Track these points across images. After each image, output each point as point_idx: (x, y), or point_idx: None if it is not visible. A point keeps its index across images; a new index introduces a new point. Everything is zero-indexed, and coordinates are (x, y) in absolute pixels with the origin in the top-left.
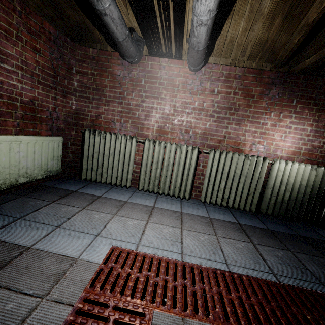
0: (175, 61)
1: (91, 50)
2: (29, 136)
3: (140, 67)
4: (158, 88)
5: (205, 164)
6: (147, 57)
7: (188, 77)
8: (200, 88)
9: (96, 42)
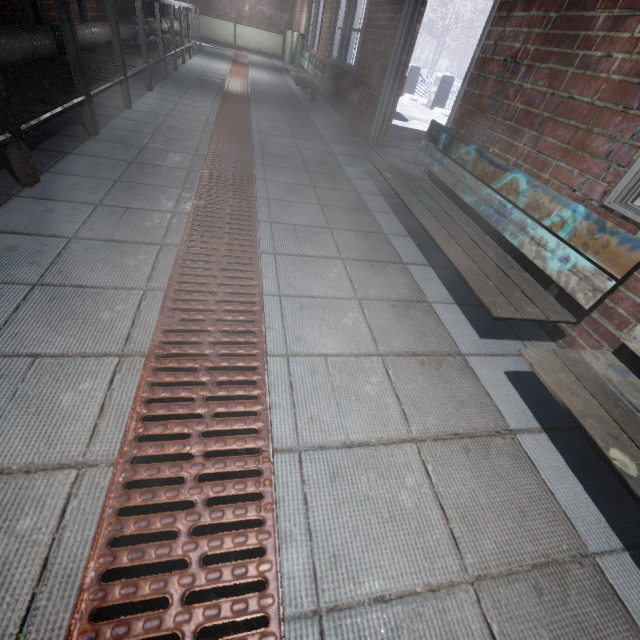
0: None
1: None
2: (267, 32)
3: None
4: None
5: None
6: None
7: None
8: None
9: None
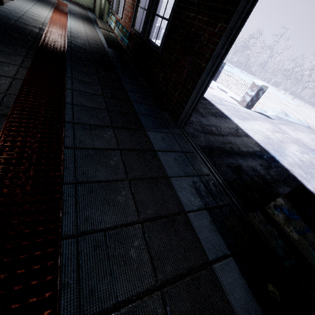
0: None
1: None
2: None
3: None
4: None
5: None
6: None
7: None
8: None
9: None
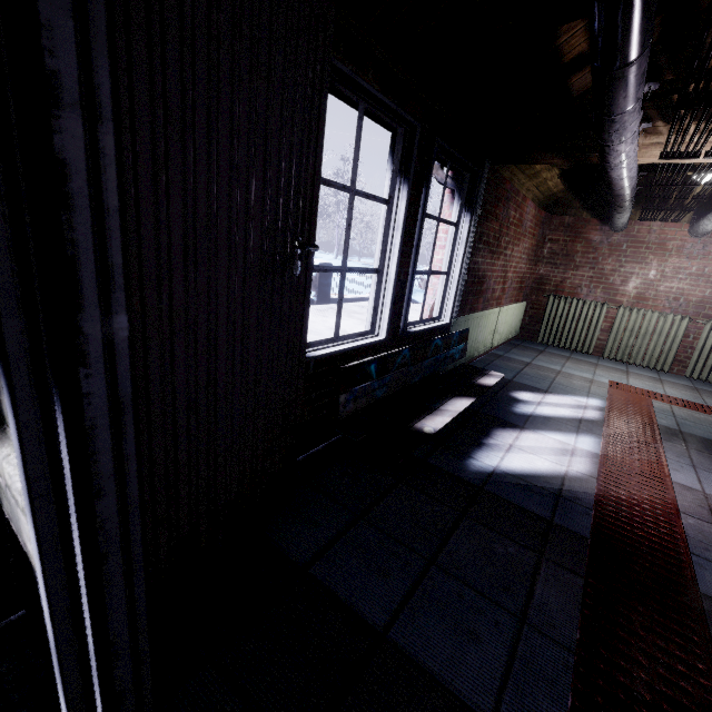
0: (671, 224)
1: (566, 218)
2: (518, 303)
3: (623, 232)
4: (643, 252)
5: (698, 336)
6: (633, 222)
7: (686, 241)
8: (702, 252)
9: (570, 208)
